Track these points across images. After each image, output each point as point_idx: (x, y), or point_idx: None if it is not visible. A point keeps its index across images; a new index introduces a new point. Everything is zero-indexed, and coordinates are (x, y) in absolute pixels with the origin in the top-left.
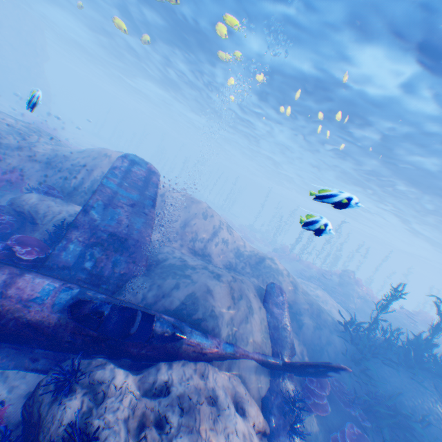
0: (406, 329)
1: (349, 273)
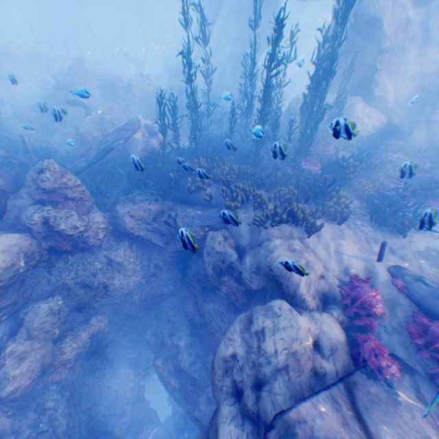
0: None
1: None
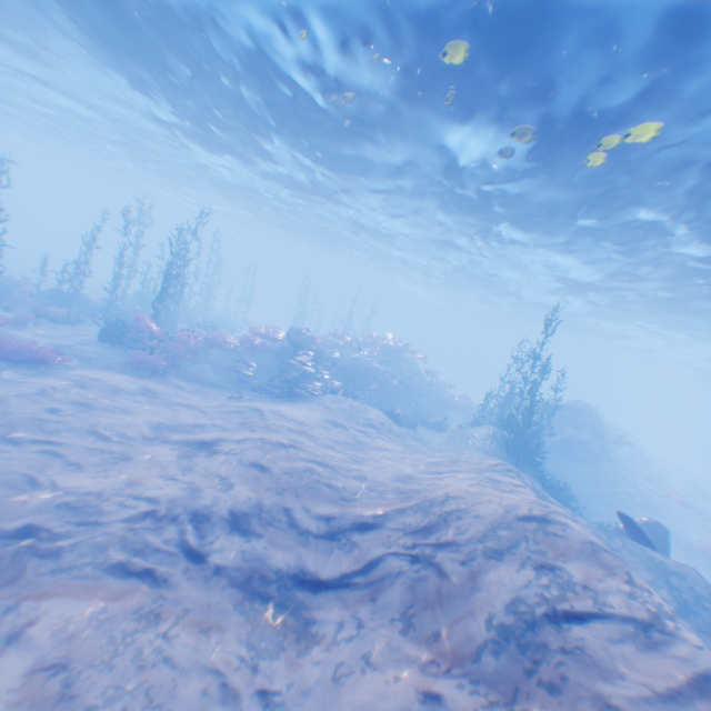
0: (373, 372)
1: (311, 336)
